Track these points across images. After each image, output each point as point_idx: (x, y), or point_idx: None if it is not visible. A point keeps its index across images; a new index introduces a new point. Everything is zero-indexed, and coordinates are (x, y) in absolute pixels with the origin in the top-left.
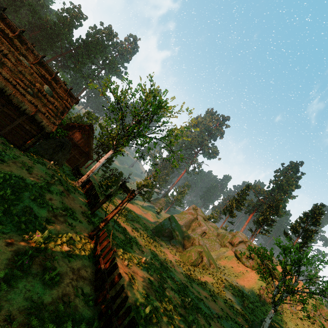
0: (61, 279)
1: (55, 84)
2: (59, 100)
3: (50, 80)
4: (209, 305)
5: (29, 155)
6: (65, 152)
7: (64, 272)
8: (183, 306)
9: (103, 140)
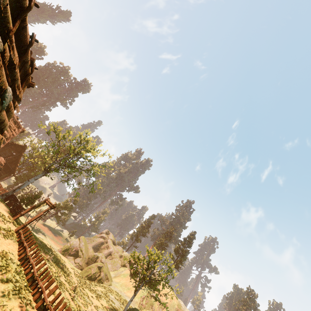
0: (1, 245)
1: None
2: (9, 129)
3: None
4: (93, 301)
5: None
6: None
7: (2, 242)
8: (70, 288)
9: (32, 159)
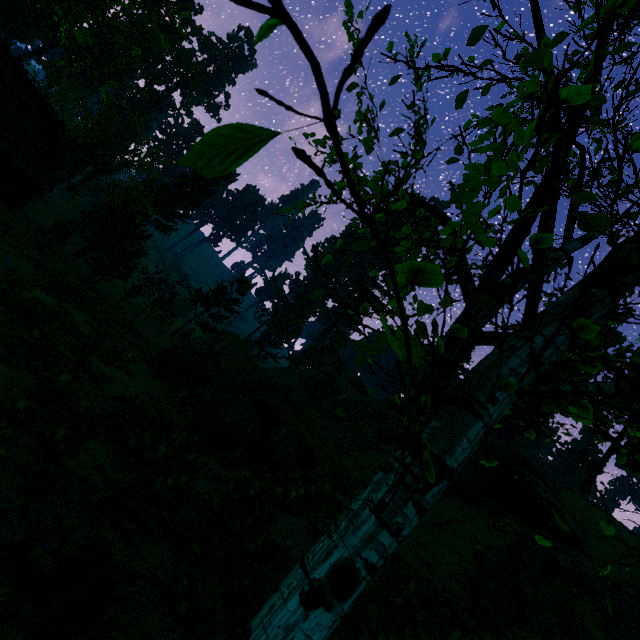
0: None
1: None
2: None
3: None
4: None
5: None
6: None
7: None
8: None
9: (74, 134)
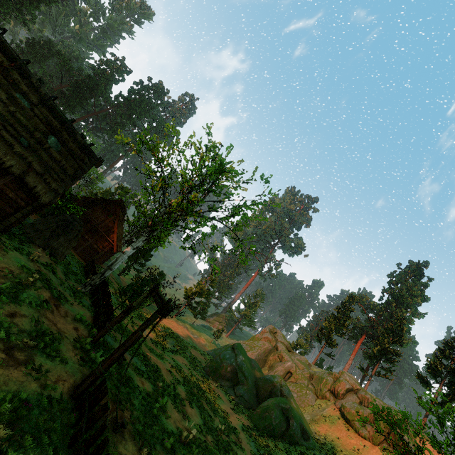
0: None
1: (67, 136)
2: (70, 158)
3: (61, 129)
4: None
5: (7, 238)
6: (70, 237)
7: None
8: None
9: (138, 223)
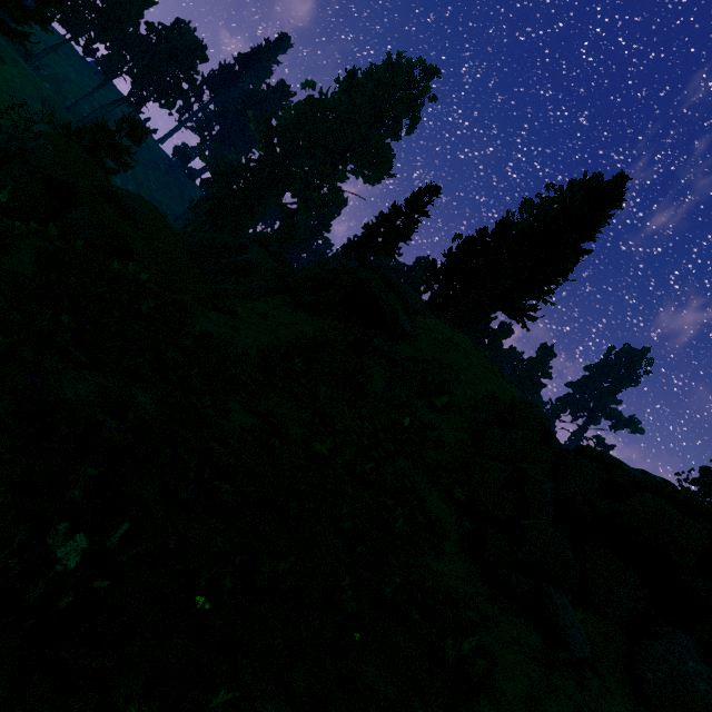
0: None
1: None
2: None
3: None
4: None
5: None
6: None
7: None
8: None
9: None
